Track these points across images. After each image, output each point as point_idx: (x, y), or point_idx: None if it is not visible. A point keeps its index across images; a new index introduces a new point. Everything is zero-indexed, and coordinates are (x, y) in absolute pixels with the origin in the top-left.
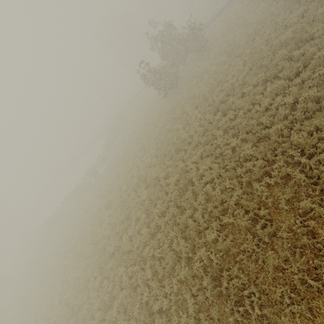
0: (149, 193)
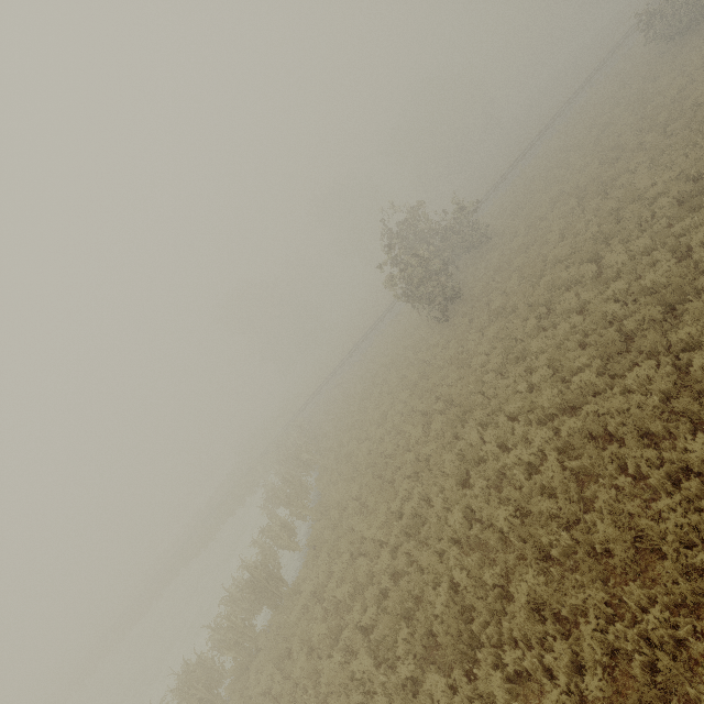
0: None
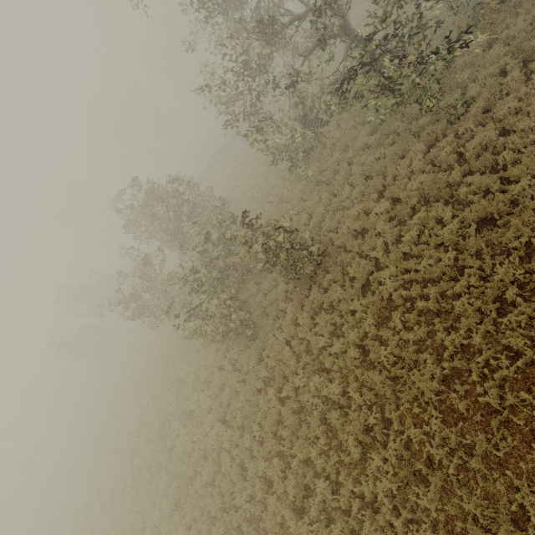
0: None
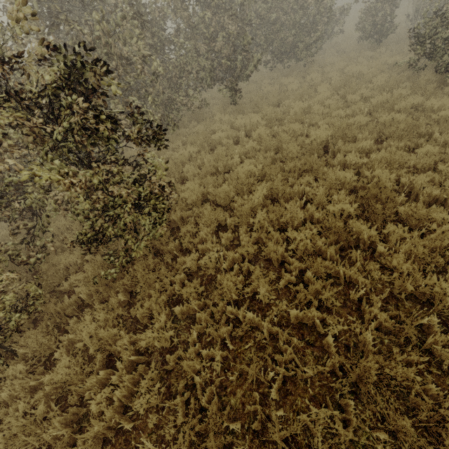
0: None
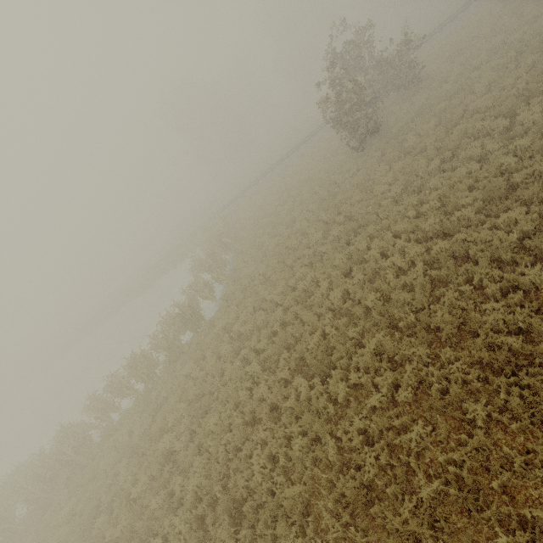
0: None
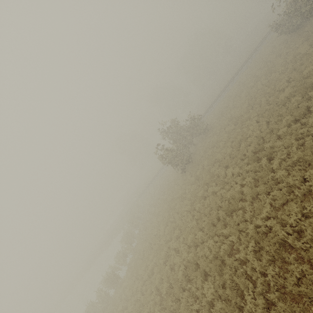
0: (215, 287)
